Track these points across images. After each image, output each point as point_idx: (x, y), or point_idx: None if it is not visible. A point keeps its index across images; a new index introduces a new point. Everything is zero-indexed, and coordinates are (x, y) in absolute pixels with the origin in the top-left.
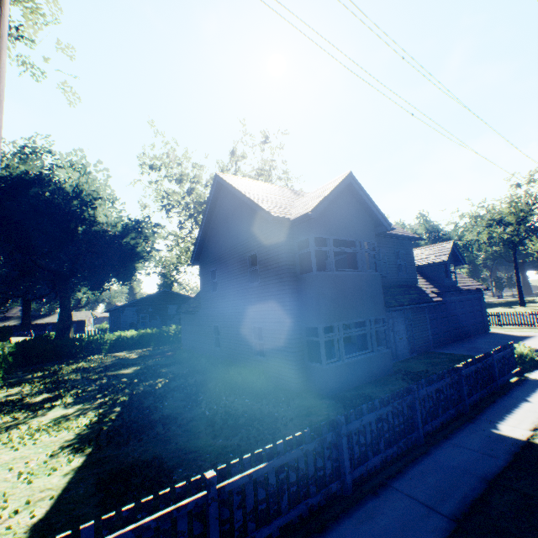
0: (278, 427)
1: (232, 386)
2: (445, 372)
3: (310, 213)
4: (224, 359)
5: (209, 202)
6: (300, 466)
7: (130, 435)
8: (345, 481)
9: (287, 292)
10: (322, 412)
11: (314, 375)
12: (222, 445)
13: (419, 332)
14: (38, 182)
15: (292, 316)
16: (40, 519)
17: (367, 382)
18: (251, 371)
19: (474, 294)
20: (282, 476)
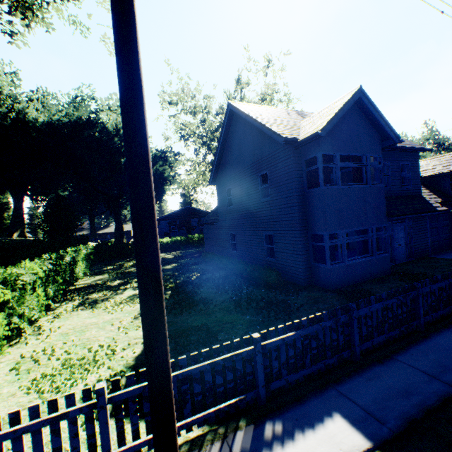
0: (292, 310)
1: (249, 279)
2: (450, 274)
3: (320, 132)
4: (240, 260)
5: (223, 129)
6: (319, 337)
7: (182, 309)
8: (355, 351)
9: (295, 205)
10: (327, 301)
11: (319, 273)
12: (249, 320)
13: (418, 239)
14: (89, 125)
15: (299, 225)
16: (139, 354)
17: (366, 280)
18: (265, 269)
19: None
20: (305, 342)
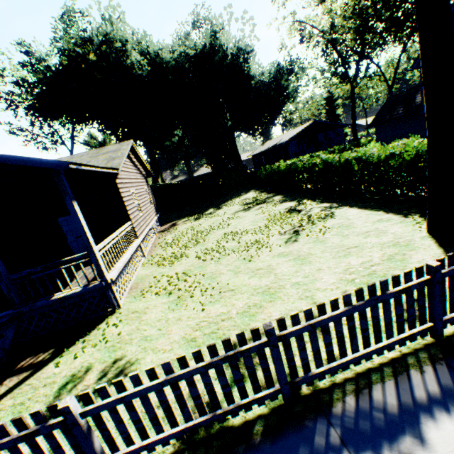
0: None
1: None
2: None
3: None
4: None
5: None
6: None
7: None
8: None
9: None
10: None
11: None
12: None
13: None
14: (213, 52)
15: None
16: None
17: None
18: None
19: None
20: None
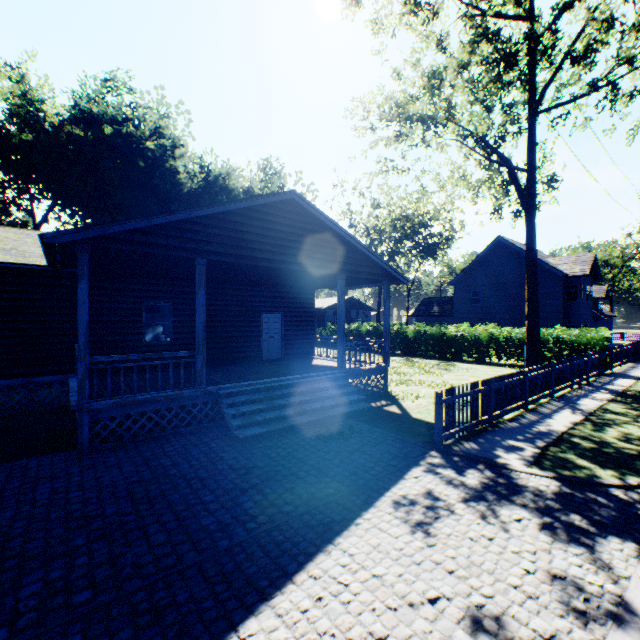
0: None
1: None
2: None
3: (588, 275)
4: None
5: (485, 250)
6: (630, 350)
7: None
8: (634, 357)
9: (561, 309)
10: None
11: None
12: None
13: None
14: None
15: (562, 319)
16: None
17: None
18: None
19: (608, 319)
20: (629, 350)
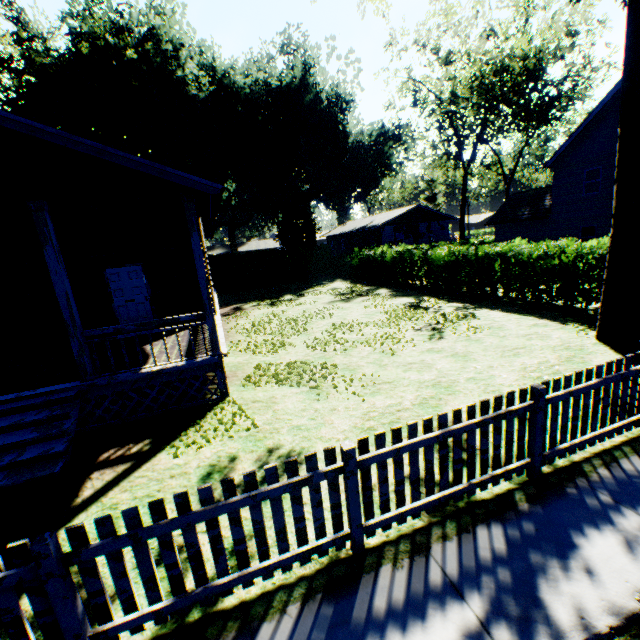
0: None
1: None
2: None
3: None
4: None
5: (616, 87)
6: None
7: None
8: None
9: None
10: None
11: None
12: None
13: None
14: (304, 91)
15: None
16: None
17: None
18: None
19: None
20: None
